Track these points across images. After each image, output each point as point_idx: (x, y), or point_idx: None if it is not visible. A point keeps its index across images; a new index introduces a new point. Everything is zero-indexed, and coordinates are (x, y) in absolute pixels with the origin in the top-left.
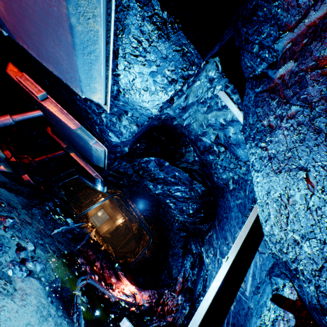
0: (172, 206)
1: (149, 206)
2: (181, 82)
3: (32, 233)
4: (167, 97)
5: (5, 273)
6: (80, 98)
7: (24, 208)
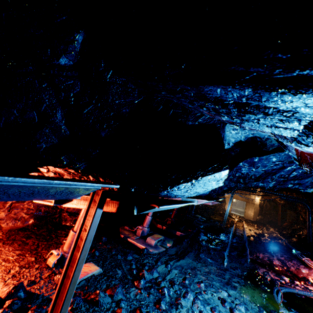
0: (299, 187)
1: None
2: (223, 177)
3: (216, 279)
4: (222, 182)
5: None
6: None
7: (197, 262)
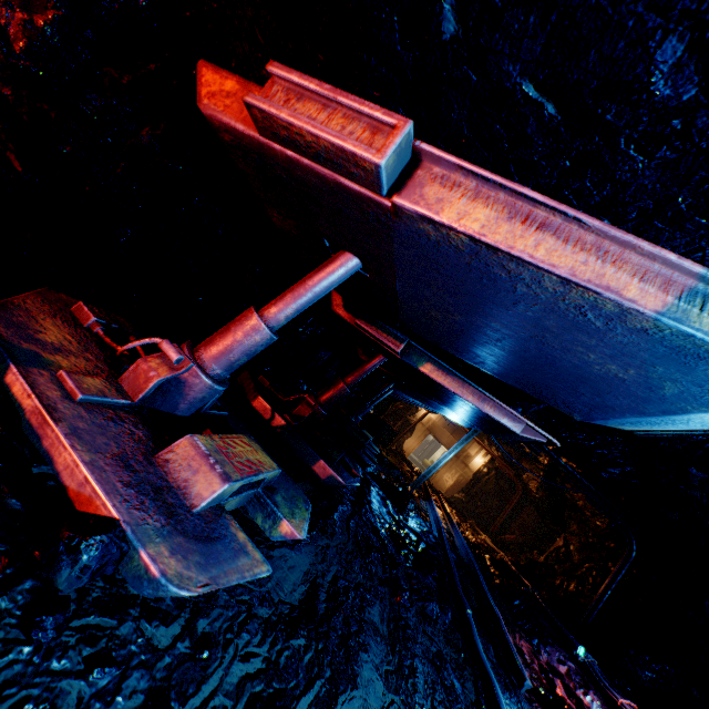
0: None
1: (625, 454)
2: None
3: None
4: None
5: None
6: None
7: (409, 708)
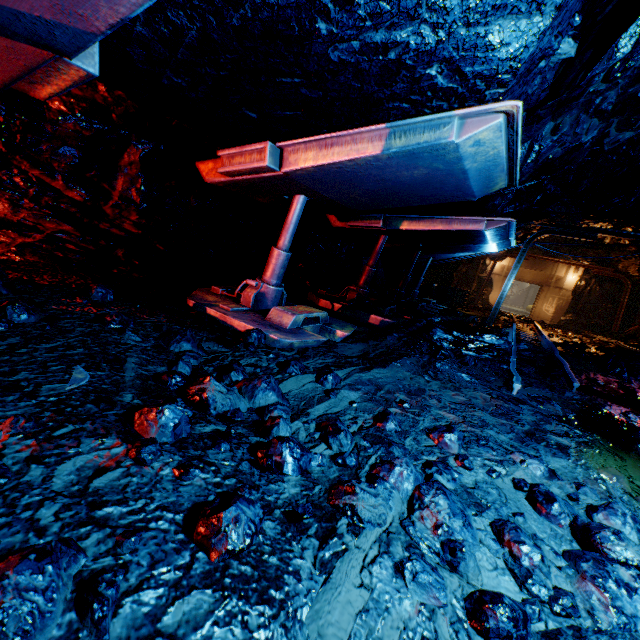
0: None
1: None
2: None
3: (494, 424)
4: None
5: (619, 639)
6: (331, 19)
7: (429, 379)
